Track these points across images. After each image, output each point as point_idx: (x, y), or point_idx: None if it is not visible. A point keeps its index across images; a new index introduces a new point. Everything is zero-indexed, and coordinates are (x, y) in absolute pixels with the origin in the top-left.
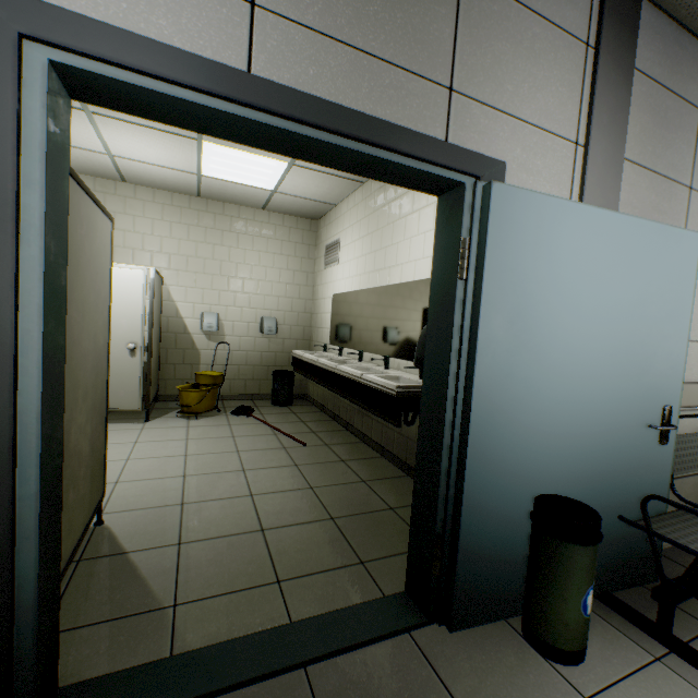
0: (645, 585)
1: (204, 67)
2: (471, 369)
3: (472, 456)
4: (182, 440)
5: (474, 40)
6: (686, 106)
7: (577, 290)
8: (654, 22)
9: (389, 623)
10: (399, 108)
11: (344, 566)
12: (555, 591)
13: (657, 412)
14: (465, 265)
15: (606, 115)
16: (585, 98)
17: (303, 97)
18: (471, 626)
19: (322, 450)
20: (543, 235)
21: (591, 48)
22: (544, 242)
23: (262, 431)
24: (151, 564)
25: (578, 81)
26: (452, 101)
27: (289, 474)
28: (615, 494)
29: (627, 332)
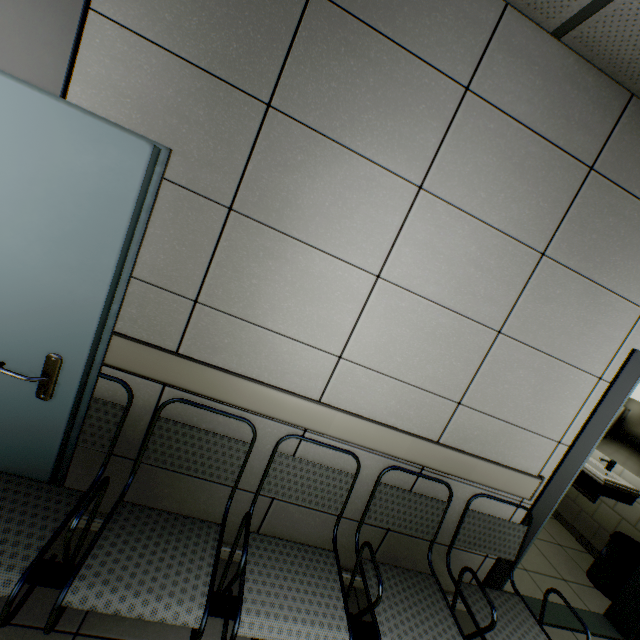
0: None
1: None
2: None
3: None
4: None
5: None
6: None
7: None
8: None
9: (604, 630)
10: None
11: (555, 577)
12: None
13: None
14: None
15: None
16: None
17: None
18: None
19: None
20: None
21: None
22: None
23: None
24: None
25: None
26: None
27: None
28: None
29: None
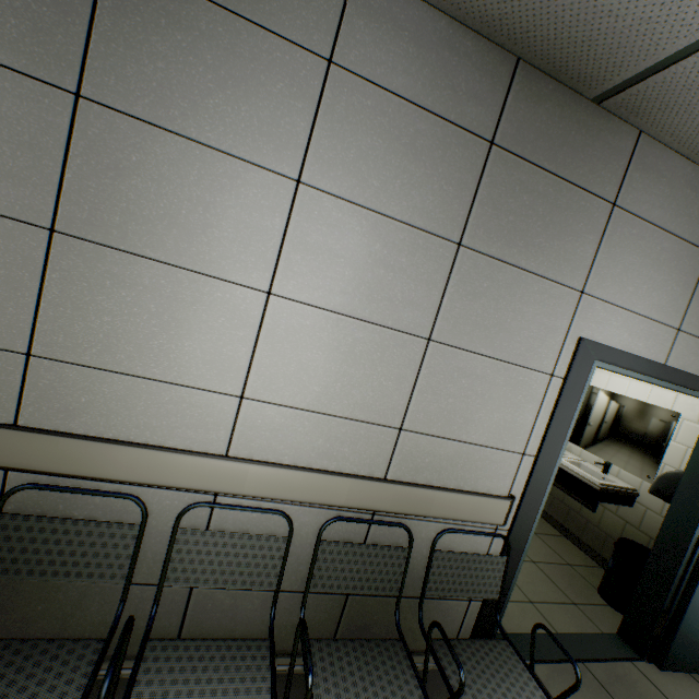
0: None
1: (651, 365)
2: None
3: None
4: None
5: None
6: None
7: None
8: None
9: (618, 652)
10: None
11: (564, 603)
12: None
13: None
14: None
15: None
16: None
17: (686, 374)
18: (671, 670)
19: None
20: None
21: None
22: None
23: None
24: None
25: None
26: None
27: None
28: None
29: None
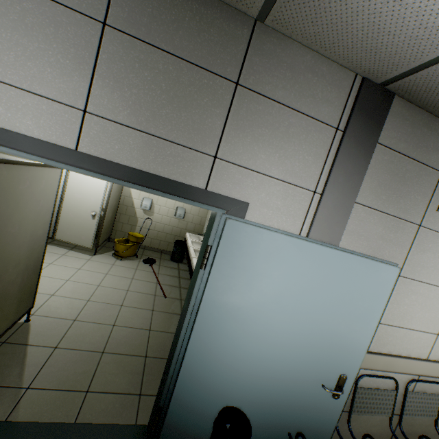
0: None
1: (48, 146)
2: (194, 323)
3: (184, 373)
4: (104, 273)
5: (240, 128)
6: (427, 169)
7: (282, 291)
8: (406, 112)
9: None
10: (175, 167)
11: (128, 393)
12: None
13: (334, 376)
14: (204, 261)
15: (343, 175)
16: (328, 163)
17: (107, 162)
18: None
19: (175, 303)
20: (261, 254)
21: (341, 131)
22: (261, 258)
23: (151, 278)
24: (34, 356)
25: (324, 152)
26: (215, 164)
27: (144, 316)
28: (289, 419)
29: (319, 322)
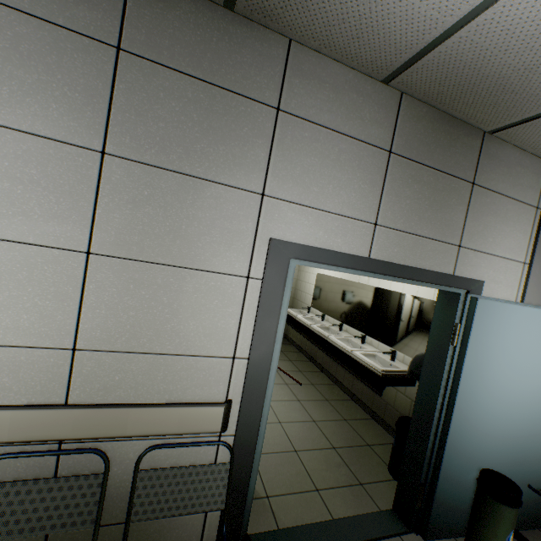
0: (539, 528)
1: (353, 258)
2: (453, 396)
3: (448, 444)
4: None
5: (475, 219)
6: None
7: (518, 354)
8: None
9: (388, 528)
10: (433, 260)
11: (351, 485)
12: (491, 529)
13: None
14: (455, 338)
15: None
16: (532, 237)
17: (391, 264)
18: (436, 539)
19: (311, 389)
20: (502, 324)
21: (539, 209)
22: (502, 328)
23: None
24: None
25: (529, 228)
26: (459, 252)
27: (297, 408)
28: (527, 472)
29: None
